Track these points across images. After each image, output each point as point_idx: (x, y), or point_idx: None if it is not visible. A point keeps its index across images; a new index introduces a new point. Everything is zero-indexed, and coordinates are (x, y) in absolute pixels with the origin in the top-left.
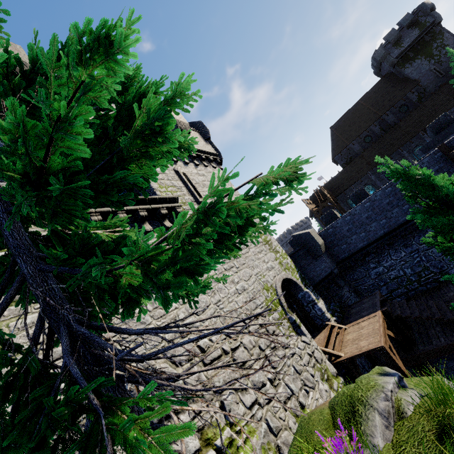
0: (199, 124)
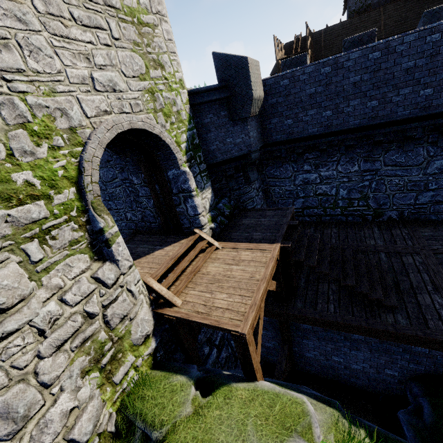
0: None
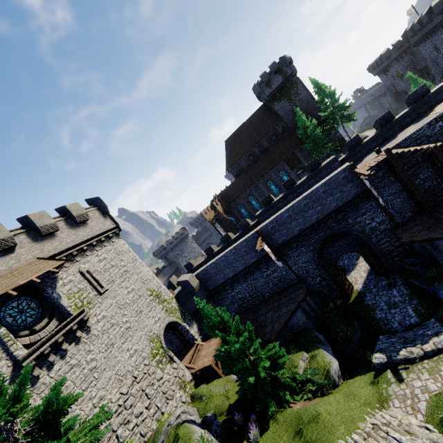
0: (97, 200)
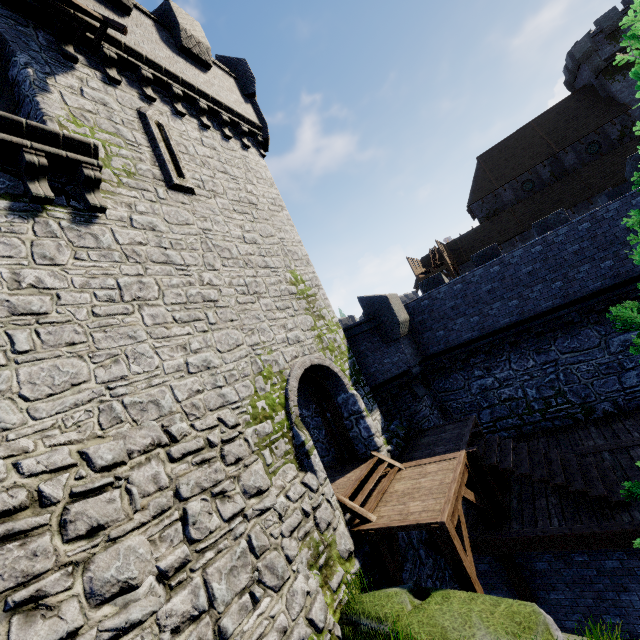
0: (240, 64)
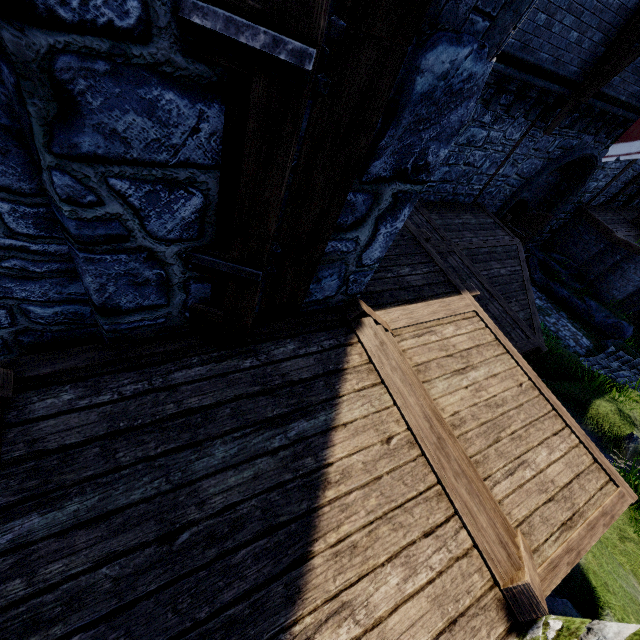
0: None
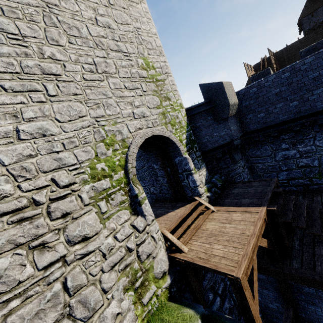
0: None
